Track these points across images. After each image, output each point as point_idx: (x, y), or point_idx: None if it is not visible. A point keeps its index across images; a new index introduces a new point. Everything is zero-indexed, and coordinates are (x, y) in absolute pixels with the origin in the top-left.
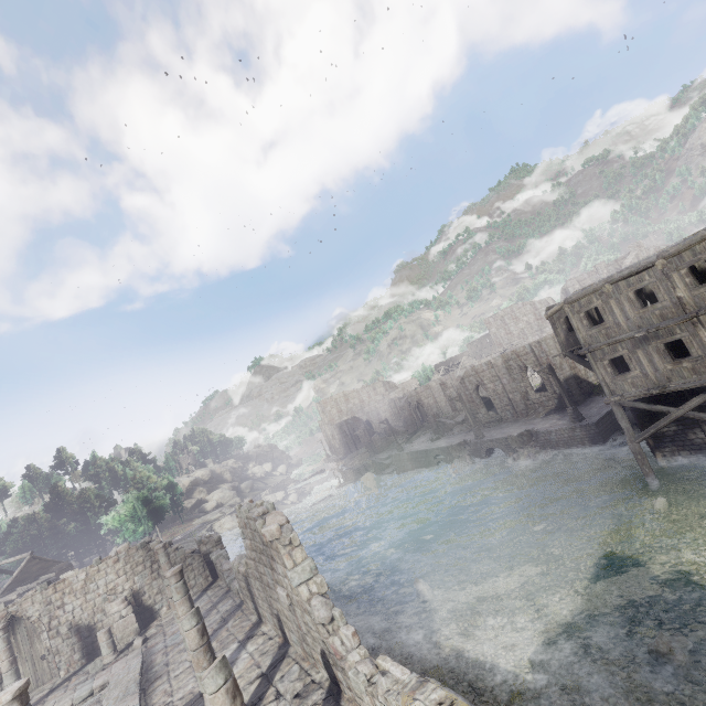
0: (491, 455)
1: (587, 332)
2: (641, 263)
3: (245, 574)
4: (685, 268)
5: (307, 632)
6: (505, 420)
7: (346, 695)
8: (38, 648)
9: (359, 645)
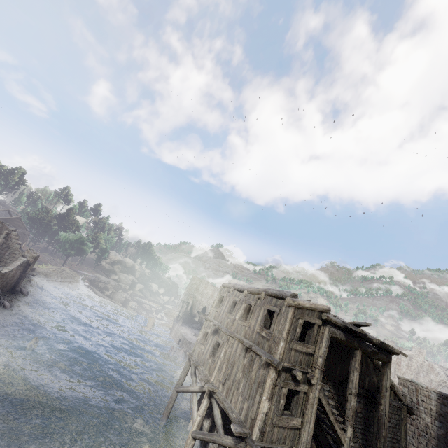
0: None
1: (213, 307)
2: (244, 286)
3: None
4: (247, 304)
5: None
6: None
7: None
8: None
9: None
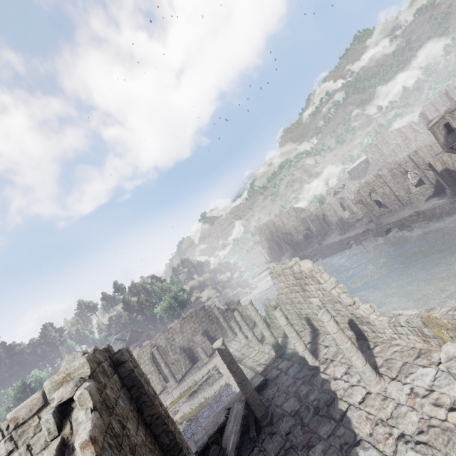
0: (389, 233)
1: None
2: None
3: (275, 305)
4: None
5: (336, 315)
6: (394, 211)
7: (370, 337)
8: (169, 359)
9: (374, 311)
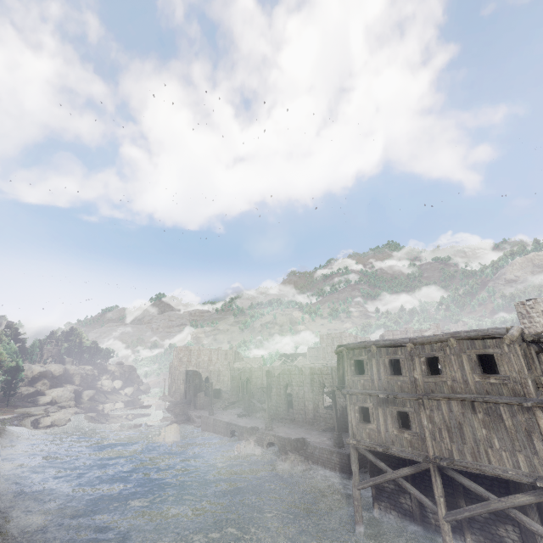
0: (270, 448)
1: (352, 377)
2: (399, 340)
3: None
4: (424, 357)
5: None
6: (296, 422)
7: None
8: None
9: None
